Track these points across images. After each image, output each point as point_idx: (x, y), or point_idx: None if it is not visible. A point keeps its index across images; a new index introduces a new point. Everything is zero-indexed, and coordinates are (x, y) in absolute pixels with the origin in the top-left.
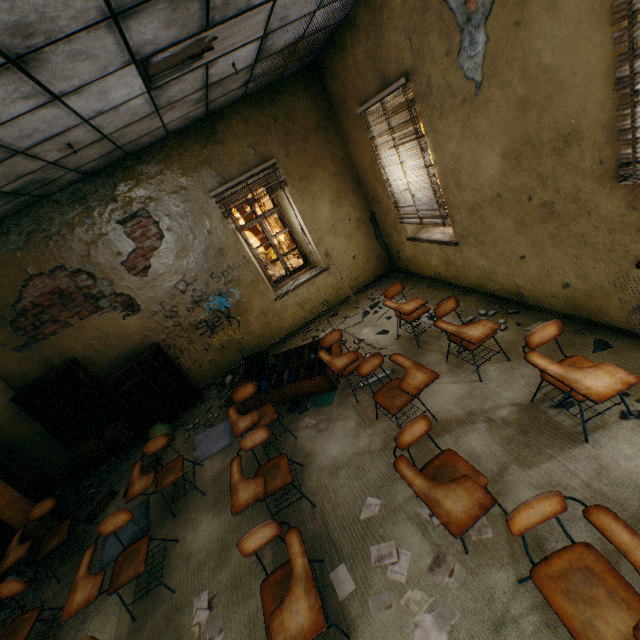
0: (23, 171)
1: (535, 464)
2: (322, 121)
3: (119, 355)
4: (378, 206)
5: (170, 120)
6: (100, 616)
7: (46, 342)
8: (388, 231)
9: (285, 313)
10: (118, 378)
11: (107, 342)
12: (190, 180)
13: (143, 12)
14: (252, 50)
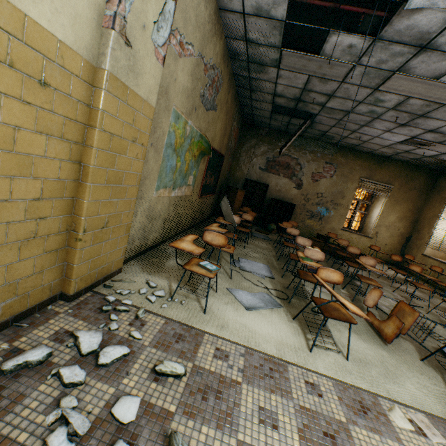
0: (340, 134)
1: (445, 313)
2: (423, 189)
3: (278, 196)
4: (417, 234)
5: (380, 150)
6: (259, 242)
7: (268, 173)
8: (412, 247)
9: (338, 237)
10: (274, 201)
11: (280, 189)
12: (359, 169)
13: (435, 133)
14: (434, 153)
